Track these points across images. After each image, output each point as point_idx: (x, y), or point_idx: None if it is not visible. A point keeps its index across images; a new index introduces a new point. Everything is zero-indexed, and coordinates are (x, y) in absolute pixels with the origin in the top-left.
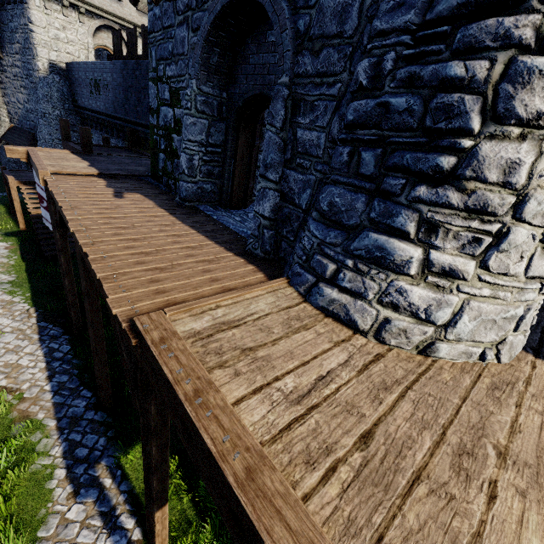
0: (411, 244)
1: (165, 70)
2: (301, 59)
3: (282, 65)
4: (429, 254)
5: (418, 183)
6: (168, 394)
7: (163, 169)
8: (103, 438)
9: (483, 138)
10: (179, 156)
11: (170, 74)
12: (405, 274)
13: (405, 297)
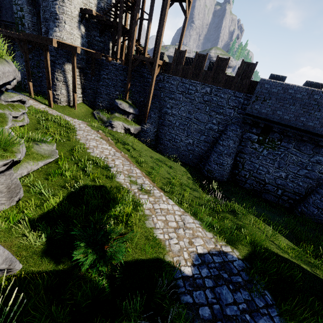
0: (57, 28)
1: (18, 2)
2: (43, 3)
3: (41, 4)
4: (59, 29)
5: (56, 20)
6: (26, 35)
7: (21, 30)
8: (14, 91)
9: (59, 14)
10: (25, 25)
11: (19, 3)
12: (57, 32)
13: (57, 34)
